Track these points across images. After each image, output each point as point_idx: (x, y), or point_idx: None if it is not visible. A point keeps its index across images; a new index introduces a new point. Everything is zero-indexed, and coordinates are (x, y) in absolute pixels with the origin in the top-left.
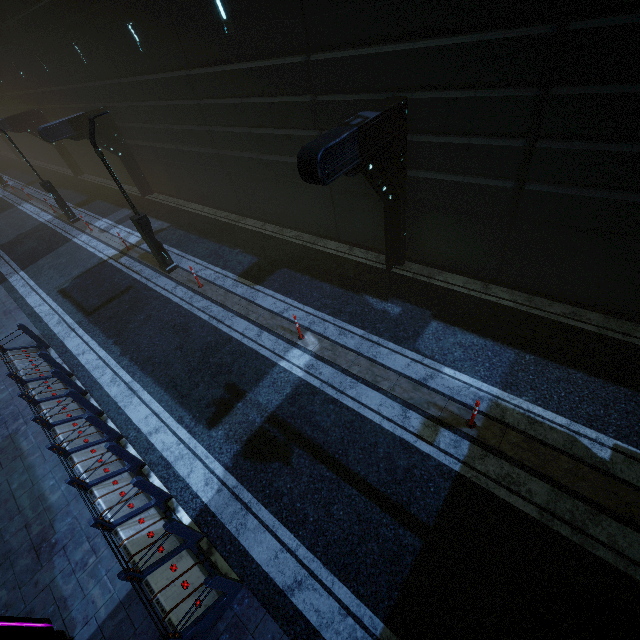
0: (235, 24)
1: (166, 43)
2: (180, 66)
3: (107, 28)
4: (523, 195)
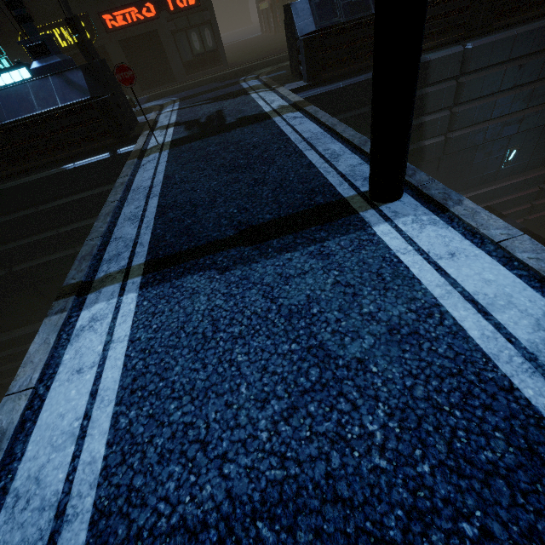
0: None
1: None
2: None
3: None
4: (3, 385)
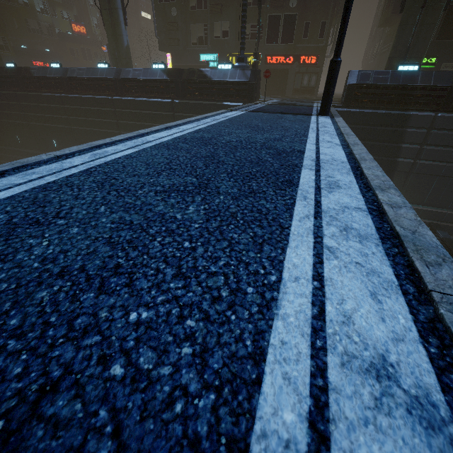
0: (59, 146)
1: (32, 143)
2: (37, 150)
3: (4, 133)
4: None
